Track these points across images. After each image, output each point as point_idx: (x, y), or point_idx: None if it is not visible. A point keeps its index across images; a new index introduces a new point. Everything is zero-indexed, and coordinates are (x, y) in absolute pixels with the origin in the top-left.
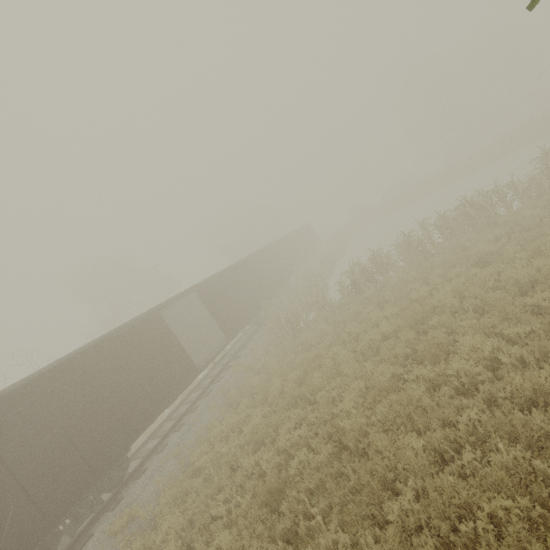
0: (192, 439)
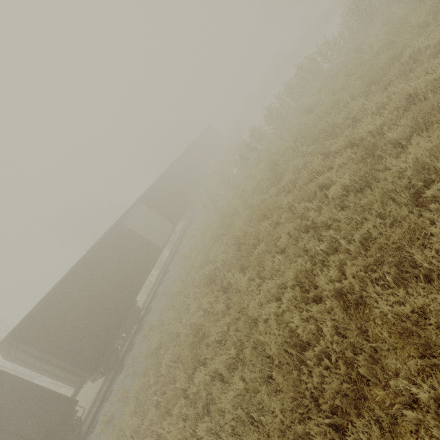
0: (171, 284)
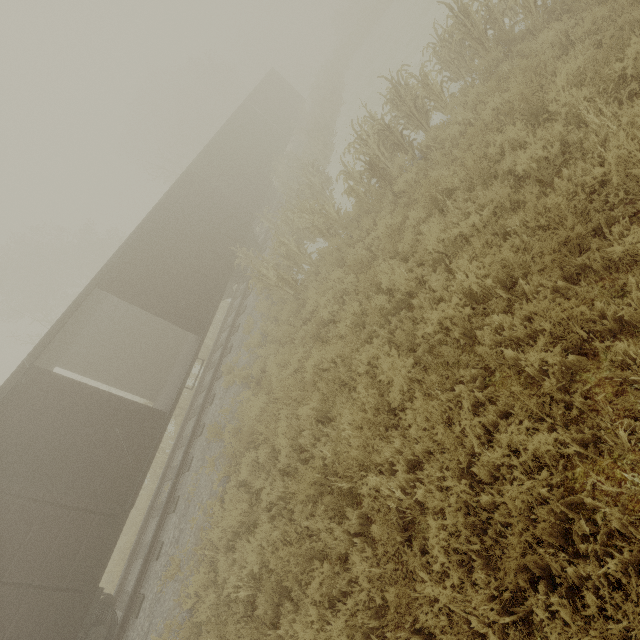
0: (191, 537)
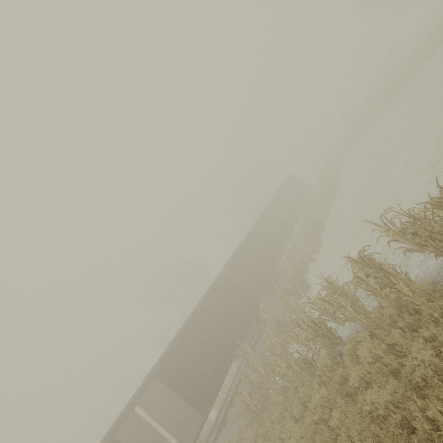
0: None
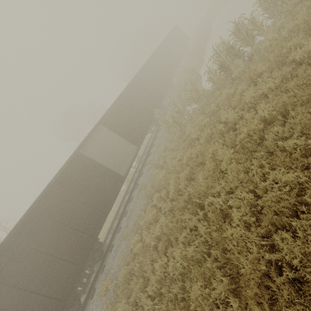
0: (132, 225)
